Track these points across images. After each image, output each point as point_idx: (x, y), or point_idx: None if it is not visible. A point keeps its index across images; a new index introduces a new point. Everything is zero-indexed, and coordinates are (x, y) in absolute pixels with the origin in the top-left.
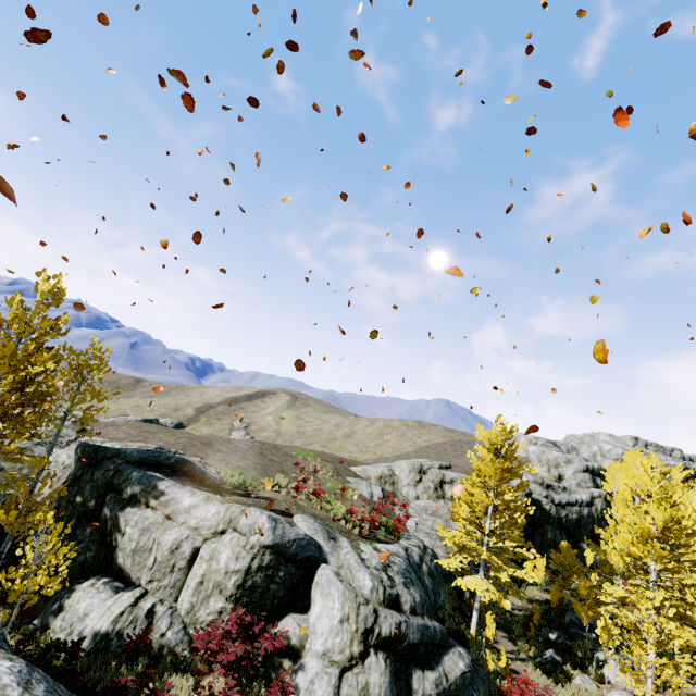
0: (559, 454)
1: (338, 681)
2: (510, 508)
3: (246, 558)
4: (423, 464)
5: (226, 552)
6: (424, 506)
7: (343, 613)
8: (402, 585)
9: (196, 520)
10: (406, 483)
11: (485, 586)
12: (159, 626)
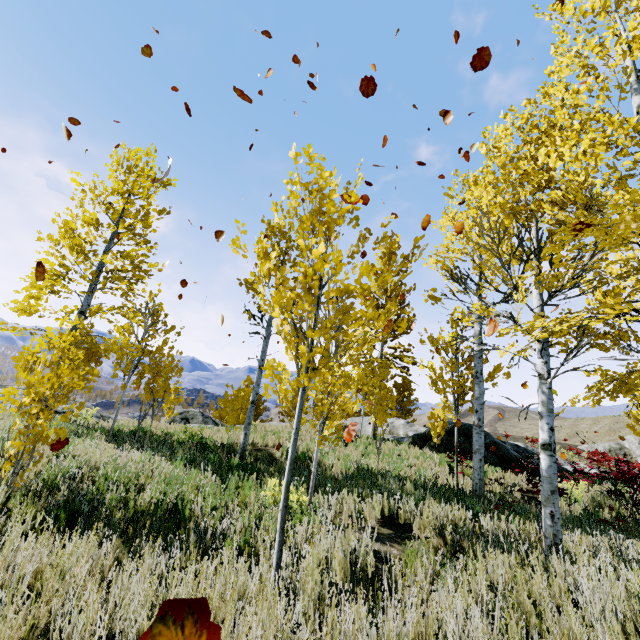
0: None
1: None
2: None
3: None
4: None
5: None
6: None
7: None
8: None
9: None
10: (638, 453)
11: None
12: None
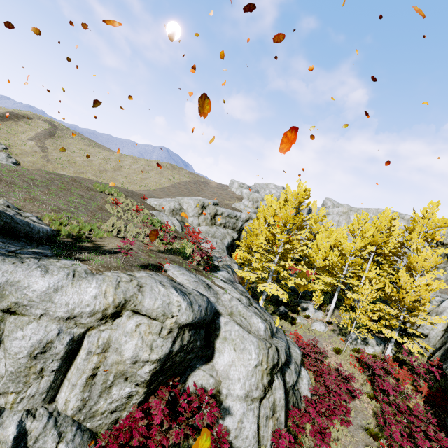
0: (259, 195)
1: (258, 410)
2: (290, 241)
3: (165, 345)
4: (205, 202)
5: (133, 343)
6: (206, 231)
7: (258, 361)
8: (263, 311)
9: (65, 308)
10: (191, 215)
11: (282, 291)
12: (41, 447)
